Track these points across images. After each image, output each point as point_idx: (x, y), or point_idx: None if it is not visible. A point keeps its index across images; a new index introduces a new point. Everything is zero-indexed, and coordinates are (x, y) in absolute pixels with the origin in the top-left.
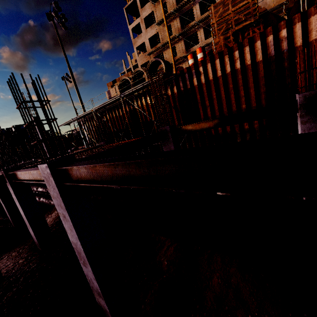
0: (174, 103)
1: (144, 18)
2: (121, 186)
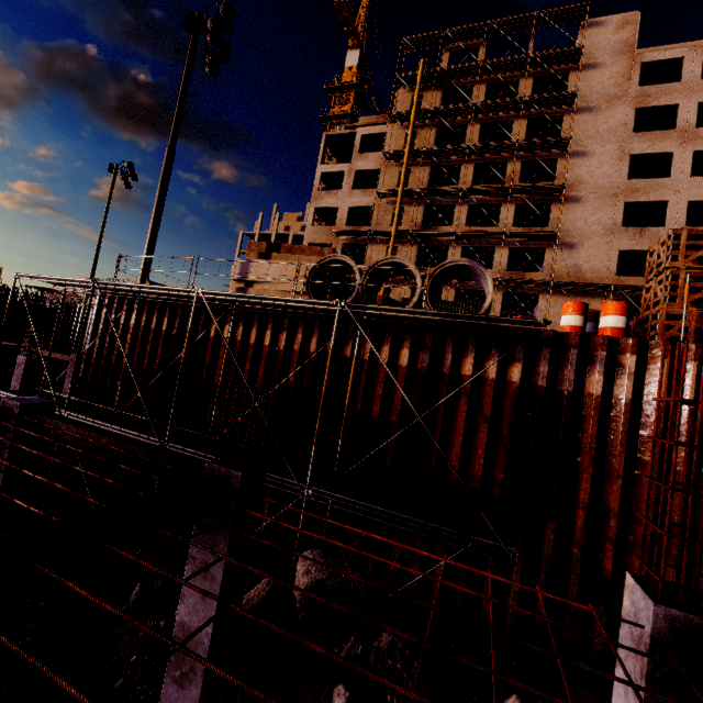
0: (493, 408)
1: (357, 170)
2: None
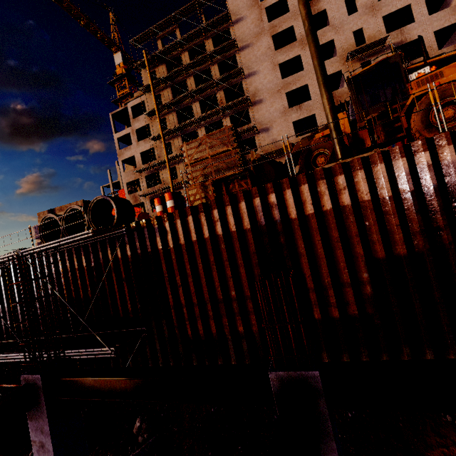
0: (126, 272)
1: (136, 129)
2: None
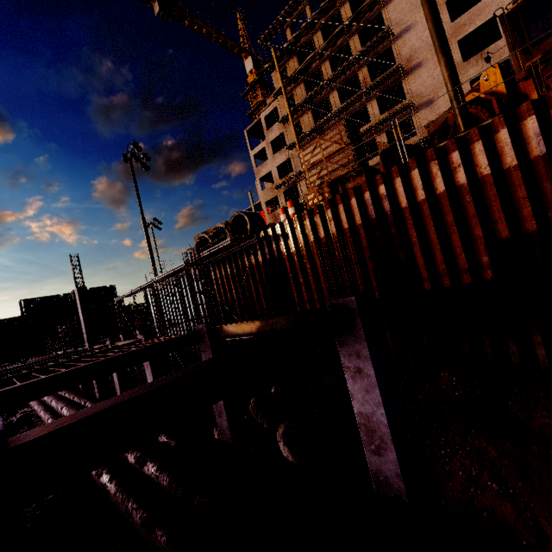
0: (259, 276)
1: (271, 141)
2: None
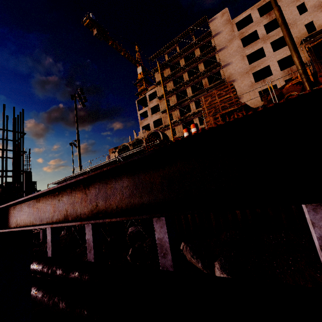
0: None
1: (151, 108)
2: (53, 226)
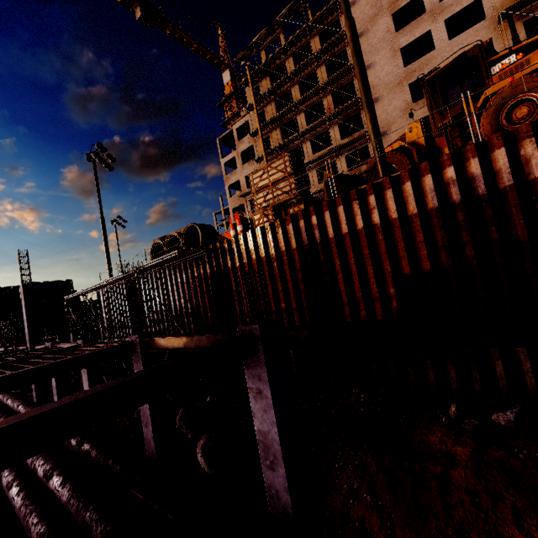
0: (206, 287)
1: (241, 152)
2: None
